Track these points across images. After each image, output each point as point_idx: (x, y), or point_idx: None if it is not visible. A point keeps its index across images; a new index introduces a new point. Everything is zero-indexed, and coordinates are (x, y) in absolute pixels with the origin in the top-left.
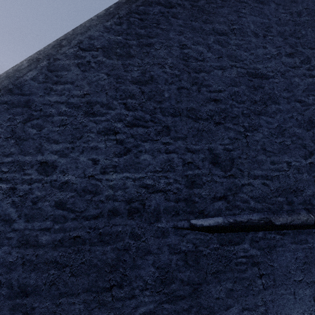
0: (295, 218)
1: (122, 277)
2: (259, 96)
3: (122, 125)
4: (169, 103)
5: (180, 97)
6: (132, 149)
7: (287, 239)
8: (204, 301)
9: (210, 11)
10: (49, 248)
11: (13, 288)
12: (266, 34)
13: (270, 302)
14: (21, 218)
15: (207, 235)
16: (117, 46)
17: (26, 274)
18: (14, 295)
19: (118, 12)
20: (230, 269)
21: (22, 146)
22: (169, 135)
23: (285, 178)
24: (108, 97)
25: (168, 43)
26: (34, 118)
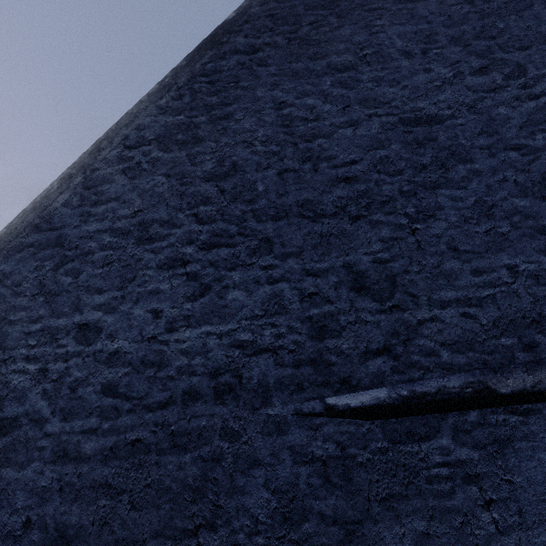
0: (542, 378)
1: (213, 510)
2: (430, 156)
3: (194, 249)
4: (266, 199)
5: (285, 187)
6: (212, 286)
7: (536, 424)
8: None
9: (321, 39)
10: (96, 462)
11: (47, 531)
12: (427, 48)
13: None
14: (56, 416)
15: (362, 425)
16: (178, 131)
17: (65, 507)
18: (50, 543)
19: (176, 81)
20: (418, 492)
21: (54, 304)
22: (271, 253)
23: (509, 298)
24: (170, 209)
25: (256, 106)
26: (68, 260)
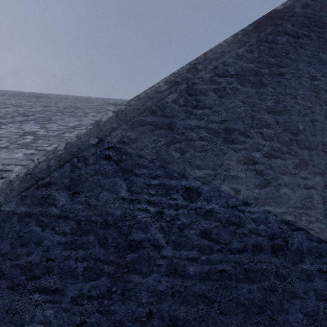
0: None
1: (270, 320)
2: None
3: (260, 155)
4: (304, 135)
5: (315, 130)
6: (271, 182)
7: None
8: None
9: None
10: (196, 280)
11: (164, 320)
12: None
13: None
14: (169, 245)
15: None
16: (250, 74)
17: (176, 306)
18: None
19: (248, 39)
20: None
21: (167, 169)
22: (306, 169)
23: None
24: (245, 125)
25: (298, 74)
26: (176, 141)
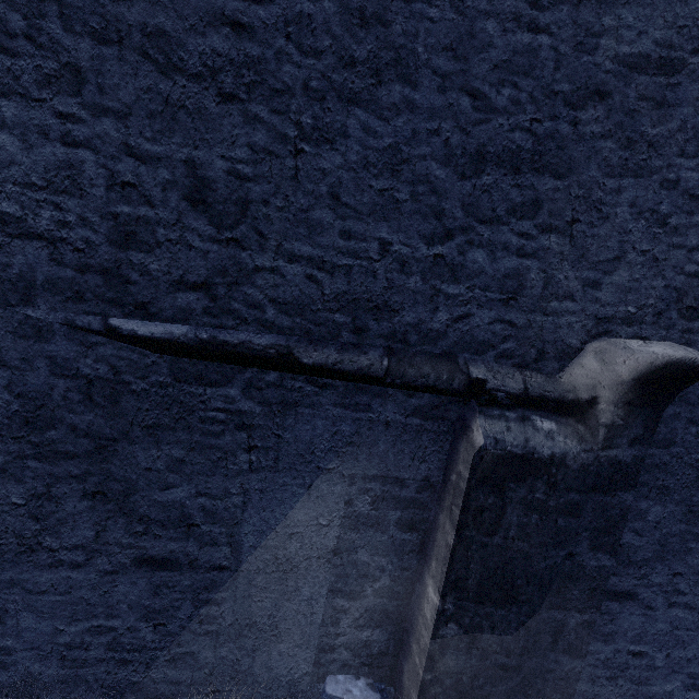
0: (345, 359)
1: None
2: (368, 49)
3: None
4: None
5: None
6: None
7: (327, 397)
8: (118, 469)
9: None
10: None
11: None
12: None
13: (257, 493)
14: None
15: (149, 356)
16: None
17: None
18: None
19: None
20: (187, 427)
21: None
22: (78, 95)
23: (365, 276)
24: None
25: None
26: None
